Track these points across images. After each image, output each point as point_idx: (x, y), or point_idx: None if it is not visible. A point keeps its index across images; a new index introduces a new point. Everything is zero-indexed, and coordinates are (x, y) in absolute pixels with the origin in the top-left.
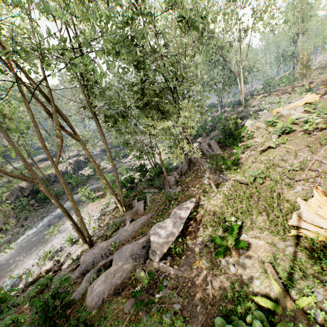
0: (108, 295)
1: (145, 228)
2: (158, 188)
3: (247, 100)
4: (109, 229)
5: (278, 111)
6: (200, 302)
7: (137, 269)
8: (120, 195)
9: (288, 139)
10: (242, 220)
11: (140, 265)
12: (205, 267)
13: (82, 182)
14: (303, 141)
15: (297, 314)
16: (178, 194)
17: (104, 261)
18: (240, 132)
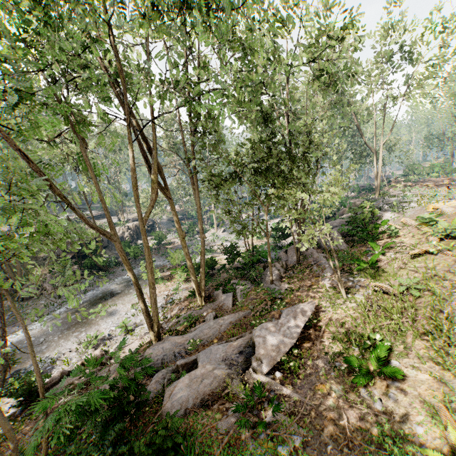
0: (192, 404)
1: (237, 329)
2: (252, 281)
3: (381, 187)
4: (180, 322)
5: (435, 207)
6: (330, 440)
7: (233, 379)
8: (202, 280)
9: (455, 246)
10: (391, 342)
11: (236, 375)
12: (336, 395)
13: (141, 255)
14: None
15: None
16: (284, 293)
17: (184, 360)
18: (378, 226)
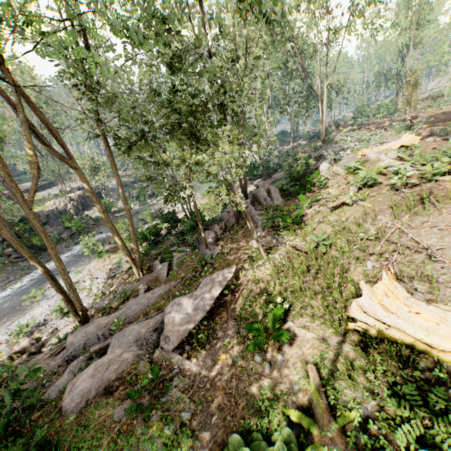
0: (95, 394)
1: (165, 301)
2: (192, 246)
3: (329, 133)
4: (115, 298)
5: (364, 154)
6: (217, 410)
7: (141, 360)
8: (135, 253)
9: (369, 195)
10: (291, 303)
11: (146, 354)
12: (233, 363)
13: (87, 228)
14: (387, 200)
15: (336, 435)
16: (215, 257)
17: (99, 346)
18: (311, 178)
